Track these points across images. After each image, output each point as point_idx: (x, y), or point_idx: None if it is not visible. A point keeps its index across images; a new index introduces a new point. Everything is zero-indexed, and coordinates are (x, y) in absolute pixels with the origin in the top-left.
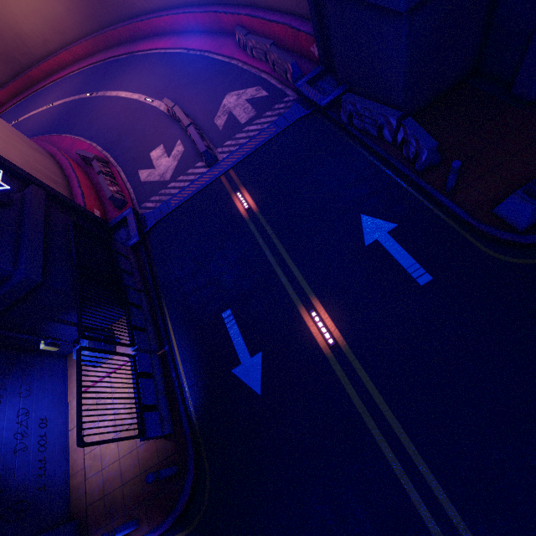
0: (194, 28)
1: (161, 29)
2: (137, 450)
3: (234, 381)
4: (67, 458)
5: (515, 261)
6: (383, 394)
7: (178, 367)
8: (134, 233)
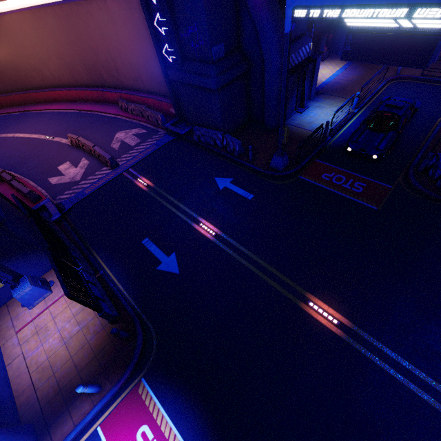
0: (84, 99)
1: (54, 98)
2: (89, 343)
3: (159, 273)
4: (9, 386)
5: (282, 183)
6: (246, 246)
7: (114, 281)
8: (55, 212)
